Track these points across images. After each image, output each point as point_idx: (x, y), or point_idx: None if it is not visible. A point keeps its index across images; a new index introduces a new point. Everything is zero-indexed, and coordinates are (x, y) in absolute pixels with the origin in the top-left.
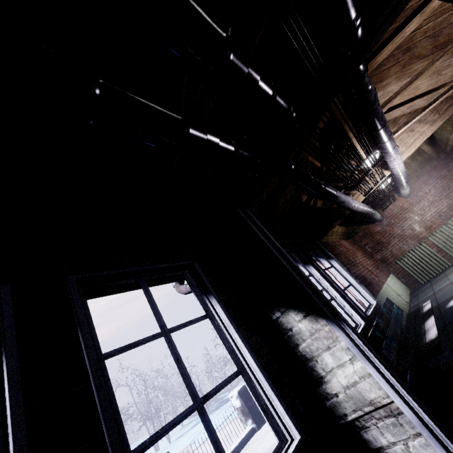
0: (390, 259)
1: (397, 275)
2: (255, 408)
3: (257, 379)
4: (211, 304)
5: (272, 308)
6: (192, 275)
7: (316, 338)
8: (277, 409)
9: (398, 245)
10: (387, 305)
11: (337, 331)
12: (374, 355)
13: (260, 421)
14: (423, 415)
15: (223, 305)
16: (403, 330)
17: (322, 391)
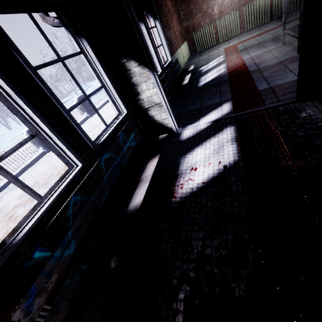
0: (190, 29)
1: (189, 43)
2: (89, 107)
3: (111, 90)
4: (83, 44)
5: (122, 56)
6: (65, 15)
7: (141, 77)
8: (119, 103)
9: (199, 20)
10: (175, 63)
11: (151, 75)
12: (162, 87)
13: (92, 113)
14: (169, 107)
15: (91, 47)
16: (177, 77)
17: (138, 98)
